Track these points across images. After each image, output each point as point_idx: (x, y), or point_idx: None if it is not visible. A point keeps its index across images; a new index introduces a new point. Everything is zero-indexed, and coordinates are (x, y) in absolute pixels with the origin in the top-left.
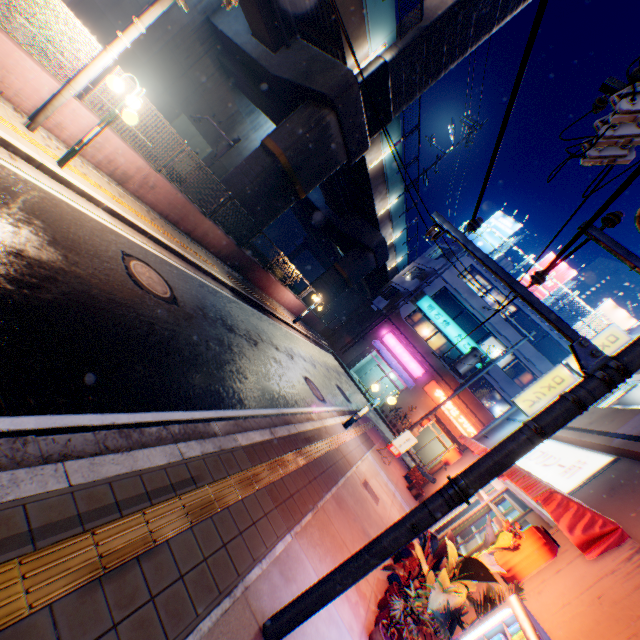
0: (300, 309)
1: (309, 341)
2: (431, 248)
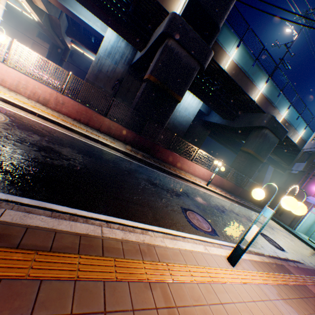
0: (217, 179)
1: (229, 200)
2: None
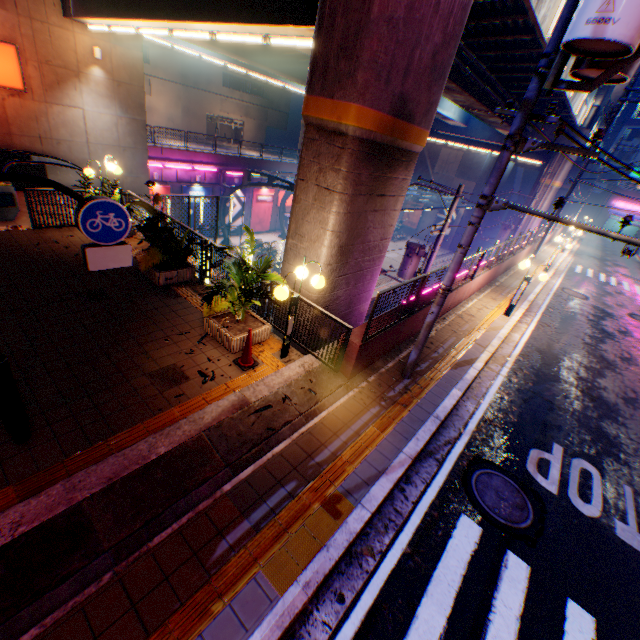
0: None
1: (584, 235)
2: (620, 133)
